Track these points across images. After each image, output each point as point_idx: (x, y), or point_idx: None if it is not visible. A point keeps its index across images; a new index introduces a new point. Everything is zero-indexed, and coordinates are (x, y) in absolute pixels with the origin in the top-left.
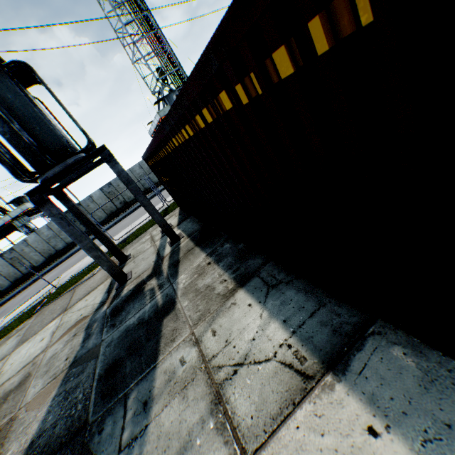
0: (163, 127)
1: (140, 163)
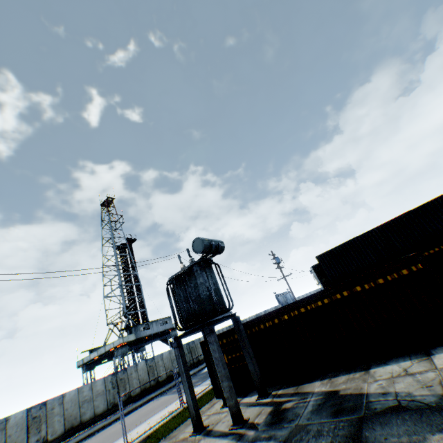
0: (296, 303)
1: (93, 383)
